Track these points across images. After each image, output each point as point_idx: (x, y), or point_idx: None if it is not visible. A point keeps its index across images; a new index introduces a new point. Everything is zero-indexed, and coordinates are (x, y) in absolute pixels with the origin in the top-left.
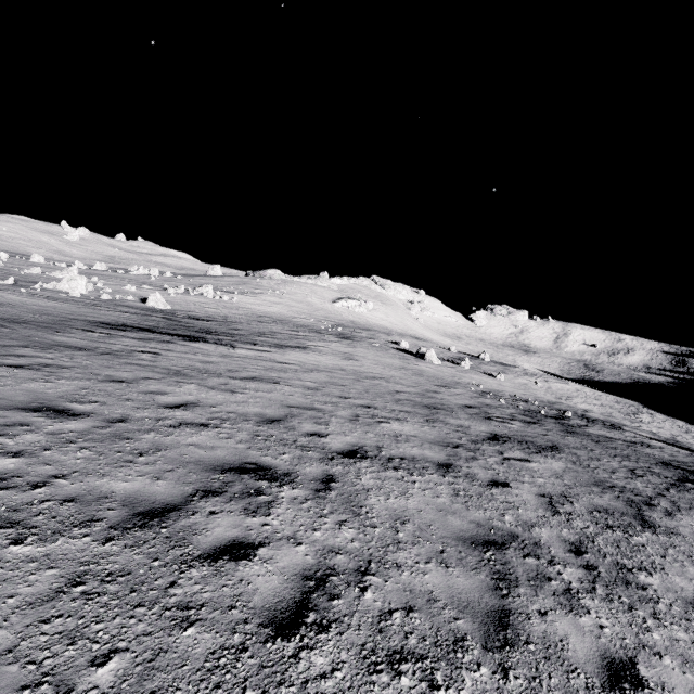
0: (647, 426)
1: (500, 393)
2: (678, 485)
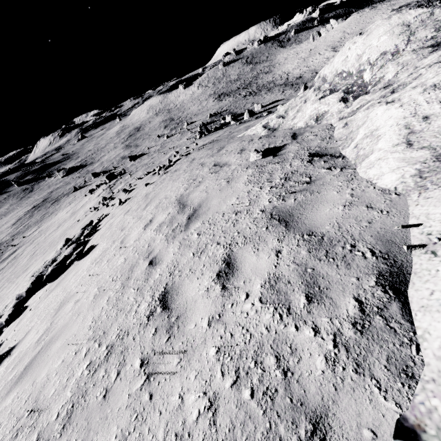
0: None
1: None
2: None
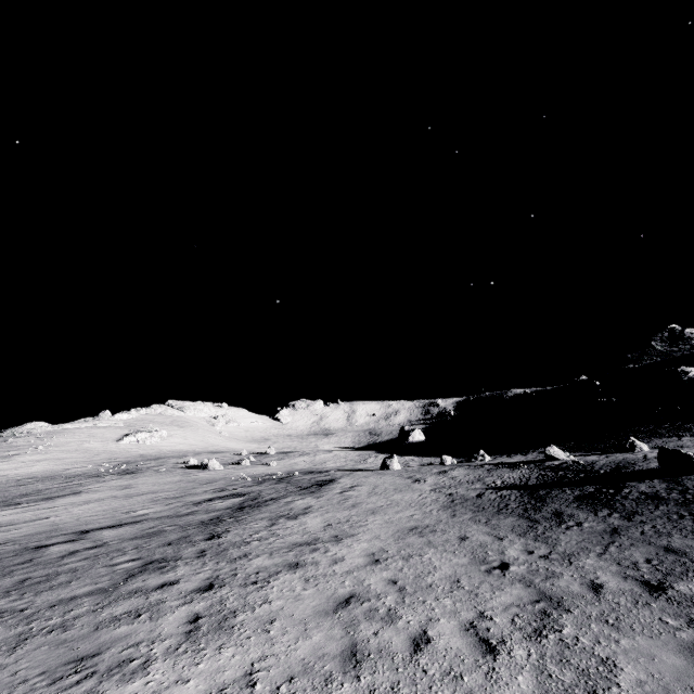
0: (363, 465)
1: (258, 475)
2: (306, 488)
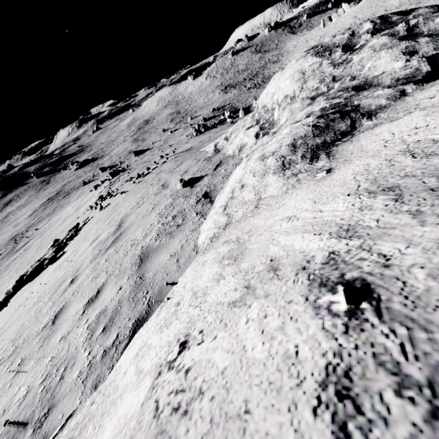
0: None
1: None
2: None
